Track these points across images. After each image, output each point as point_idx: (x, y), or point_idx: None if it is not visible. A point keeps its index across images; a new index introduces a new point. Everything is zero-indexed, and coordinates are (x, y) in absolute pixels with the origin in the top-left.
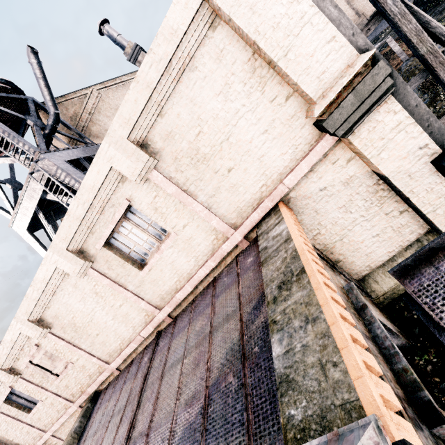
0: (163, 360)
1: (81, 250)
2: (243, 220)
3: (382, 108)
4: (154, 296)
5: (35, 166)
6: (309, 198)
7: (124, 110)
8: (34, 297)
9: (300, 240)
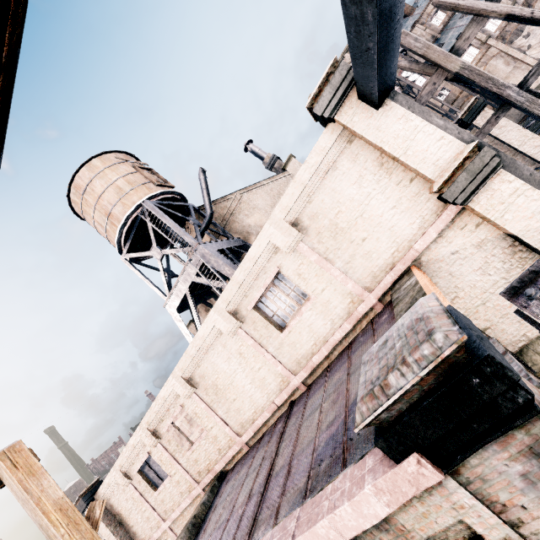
0: (299, 416)
1: (235, 311)
2: (377, 283)
3: (496, 180)
4: (291, 360)
5: (194, 254)
6: (441, 261)
7: (283, 201)
8: (191, 353)
9: (425, 280)
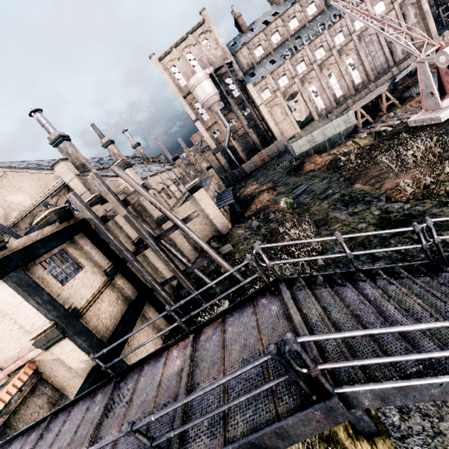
0: None
1: None
2: (8, 365)
3: (64, 342)
4: None
5: None
6: (47, 362)
7: None
8: None
9: None
